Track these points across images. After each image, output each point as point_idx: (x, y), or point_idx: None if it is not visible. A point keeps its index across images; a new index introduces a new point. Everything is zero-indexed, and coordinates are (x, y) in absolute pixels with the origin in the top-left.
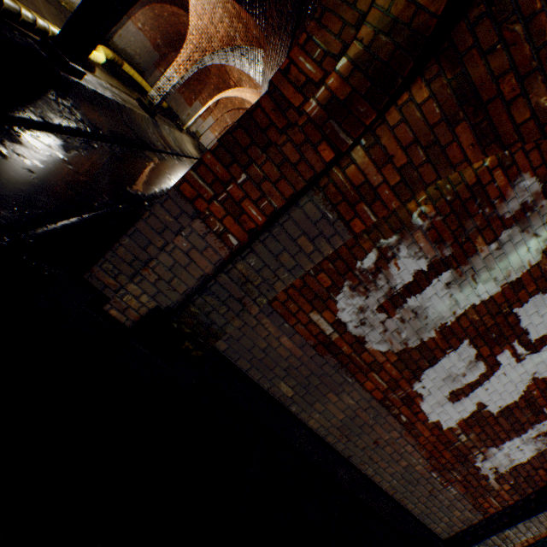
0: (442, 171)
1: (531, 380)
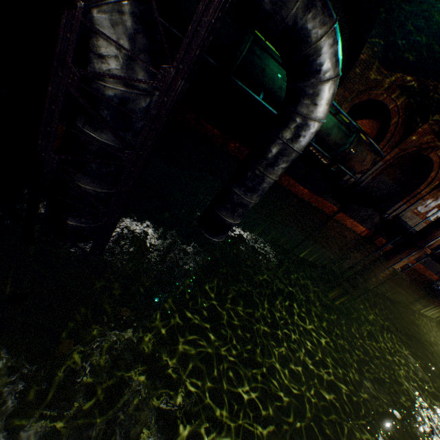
0: (435, 195)
1: None
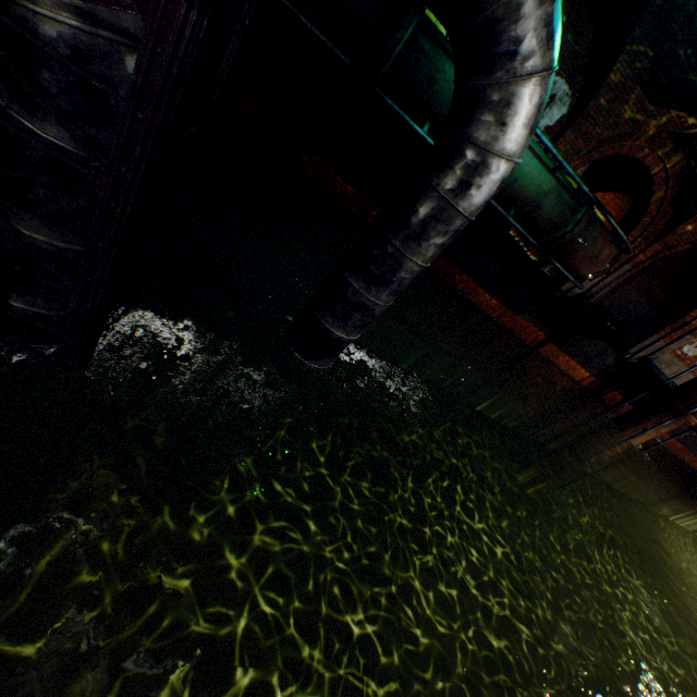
0: None
1: None
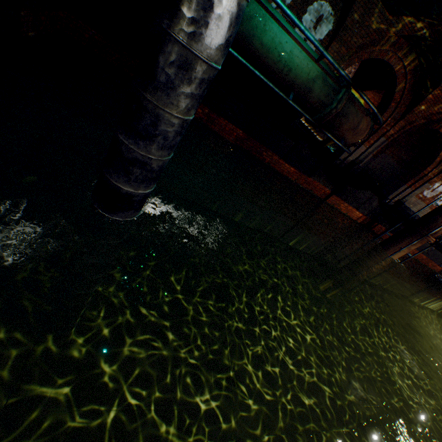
0: None
1: None
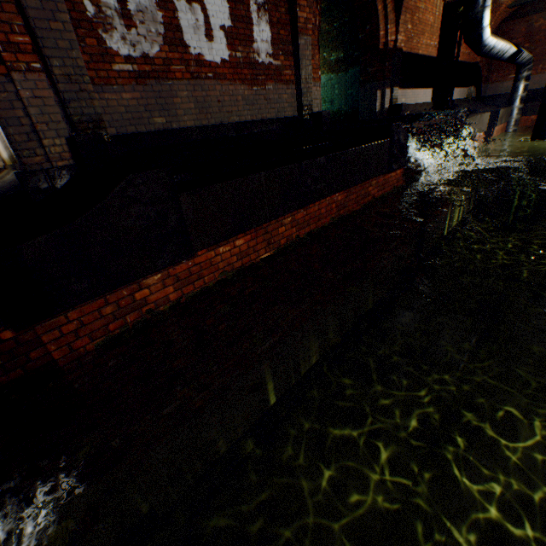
0: None
1: None
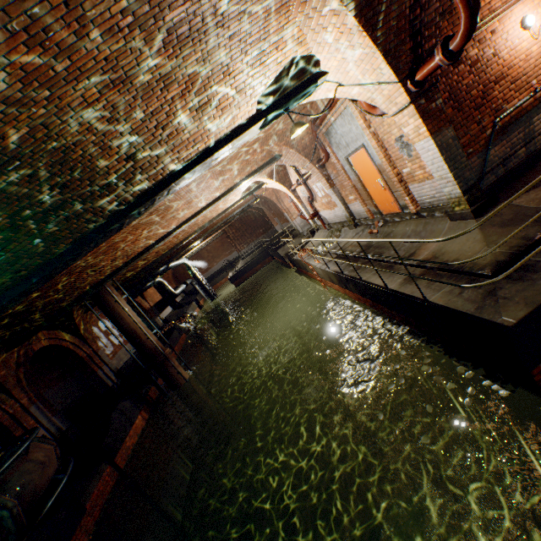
0: (94, 339)
1: (113, 328)
